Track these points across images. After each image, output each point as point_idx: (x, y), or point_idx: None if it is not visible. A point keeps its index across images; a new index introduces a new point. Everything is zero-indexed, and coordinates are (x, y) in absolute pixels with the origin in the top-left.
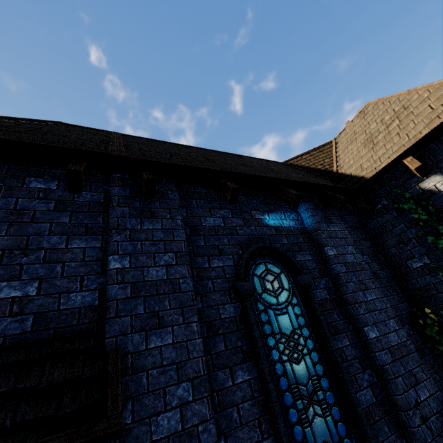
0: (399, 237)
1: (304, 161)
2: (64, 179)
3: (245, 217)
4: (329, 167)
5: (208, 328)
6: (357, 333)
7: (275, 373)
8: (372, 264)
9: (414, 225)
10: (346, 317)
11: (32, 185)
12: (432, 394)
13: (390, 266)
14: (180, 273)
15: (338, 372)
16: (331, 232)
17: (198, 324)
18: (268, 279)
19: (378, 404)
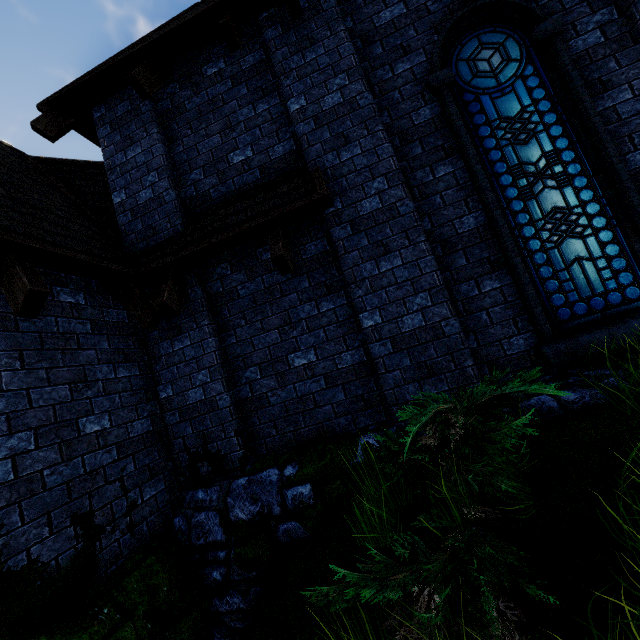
0: None
1: None
2: (226, 54)
3: None
4: None
5: (400, 139)
6: None
7: (489, 160)
8: None
9: None
10: (638, 59)
11: (209, 74)
12: None
13: None
14: (355, 91)
15: (593, 136)
16: None
17: (384, 133)
18: (482, 58)
19: None
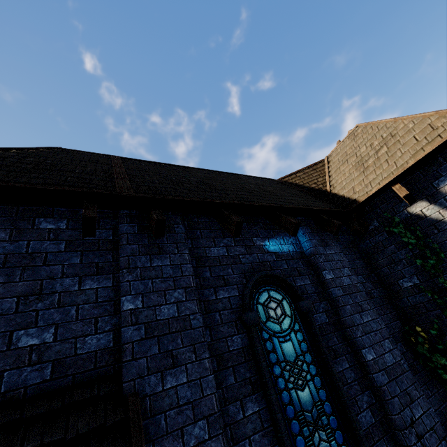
0: (390, 257)
1: (298, 179)
2: (72, 217)
3: (247, 245)
4: (322, 187)
5: (217, 362)
6: (355, 355)
7: (282, 402)
8: (366, 284)
9: (403, 247)
10: (345, 339)
11: (42, 226)
12: (425, 412)
13: (383, 285)
14: (190, 309)
15: (340, 396)
16: (327, 256)
17: (209, 360)
18: (271, 306)
19: (377, 425)
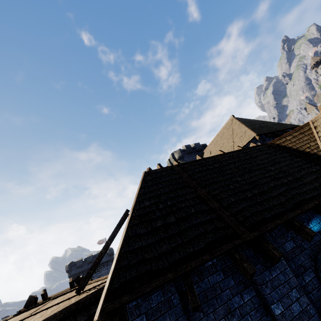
0: None
1: (289, 142)
2: None
3: None
4: (317, 151)
5: None
6: None
7: None
8: None
9: None
10: None
11: (206, 264)
12: None
13: None
14: (305, 302)
15: None
16: None
17: None
18: None
19: None
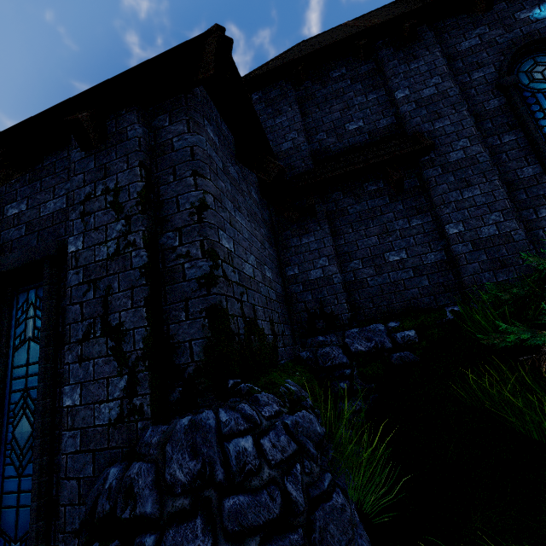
0: None
1: None
2: (347, 65)
3: (506, 24)
4: None
5: (475, 118)
6: None
7: (543, 133)
8: None
9: None
10: None
11: (334, 76)
12: None
13: None
14: (446, 87)
15: None
16: None
17: (467, 112)
18: (536, 71)
19: None
